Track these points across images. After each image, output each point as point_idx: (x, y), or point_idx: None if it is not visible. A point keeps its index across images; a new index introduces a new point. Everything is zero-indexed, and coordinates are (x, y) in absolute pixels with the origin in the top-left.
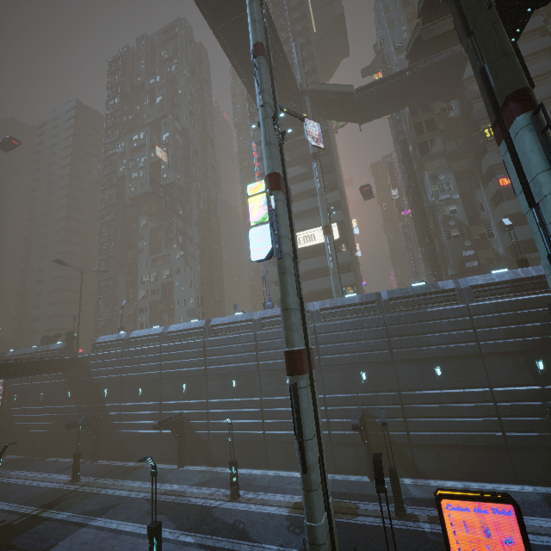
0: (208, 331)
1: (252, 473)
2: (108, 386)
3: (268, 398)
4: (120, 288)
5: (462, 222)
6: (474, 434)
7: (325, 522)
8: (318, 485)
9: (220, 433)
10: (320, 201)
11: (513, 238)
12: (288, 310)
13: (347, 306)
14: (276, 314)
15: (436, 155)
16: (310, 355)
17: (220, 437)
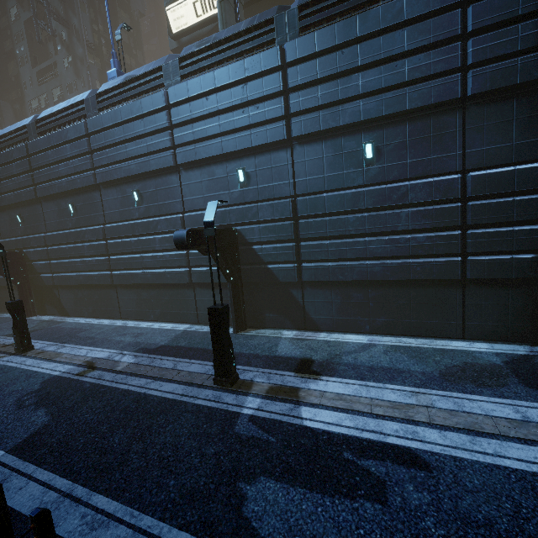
0: (33, 131)
1: (96, 324)
2: None
3: (111, 224)
4: (5, 120)
5: None
6: (409, 261)
7: None
8: None
9: (64, 276)
10: None
11: None
12: None
13: (222, 41)
14: (116, 83)
15: None
16: None
17: (65, 281)
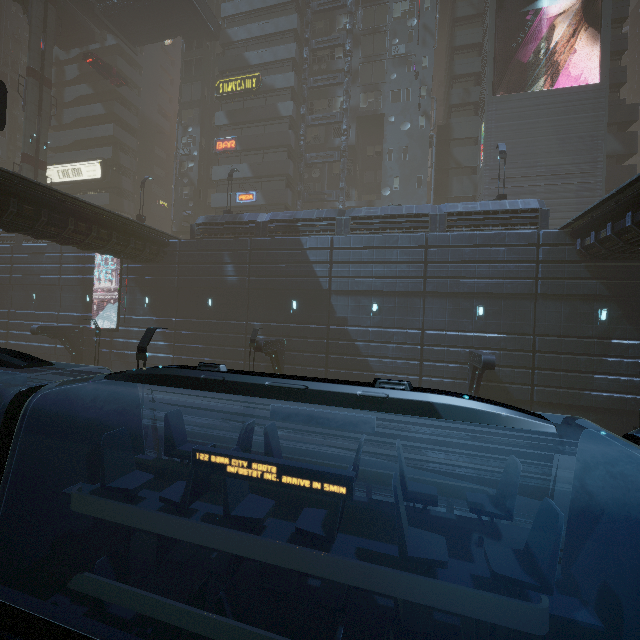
0: None
1: None
2: None
3: None
4: None
5: (194, 182)
6: (41, 345)
7: None
8: None
9: None
10: (24, 126)
11: (211, 204)
12: None
13: None
14: None
15: (193, 103)
16: None
17: None
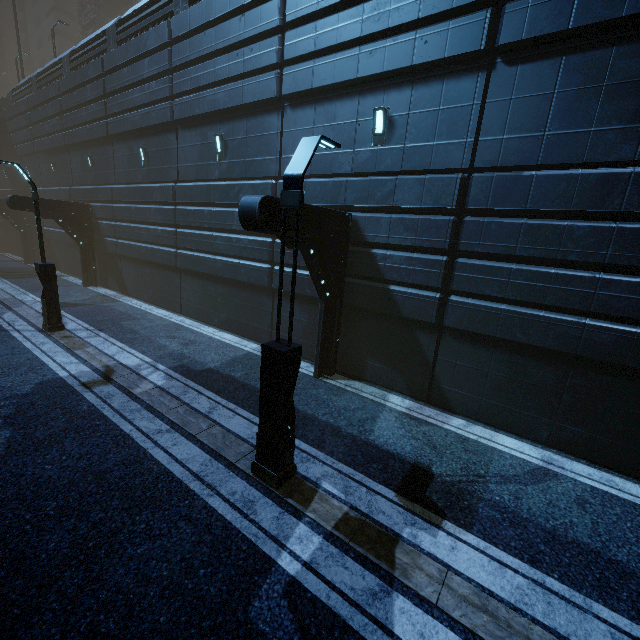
0: (113, 39)
1: (150, 313)
2: (29, 161)
3: (184, 183)
4: None
5: None
6: None
7: None
8: None
9: (127, 244)
10: None
11: None
12: None
13: None
14: None
15: None
16: None
17: (127, 251)
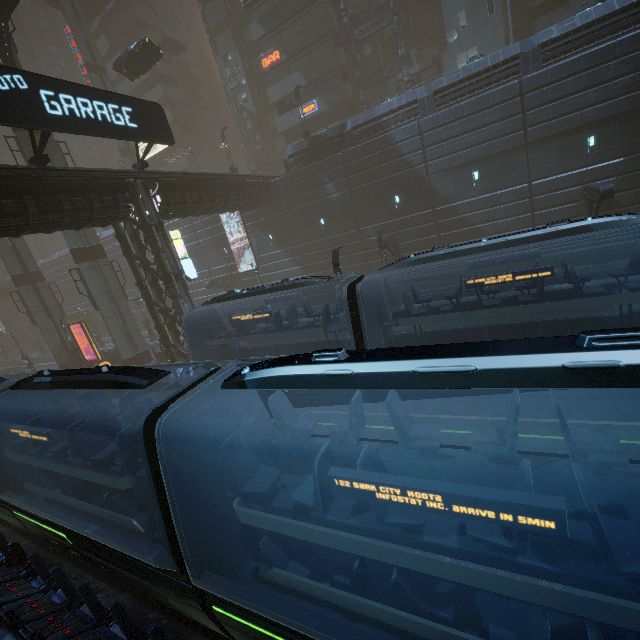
0: None
1: None
2: None
3: None
4: None
5: (252, 113)
6: (207, 297)
7: (55, 342)
8: (47, 329)
9: None
10: None
11: (278, 129)
12: (1, 256)
13: None
14: (107, 235)
15: (221, 25)
16: (30, 276)
17: None
